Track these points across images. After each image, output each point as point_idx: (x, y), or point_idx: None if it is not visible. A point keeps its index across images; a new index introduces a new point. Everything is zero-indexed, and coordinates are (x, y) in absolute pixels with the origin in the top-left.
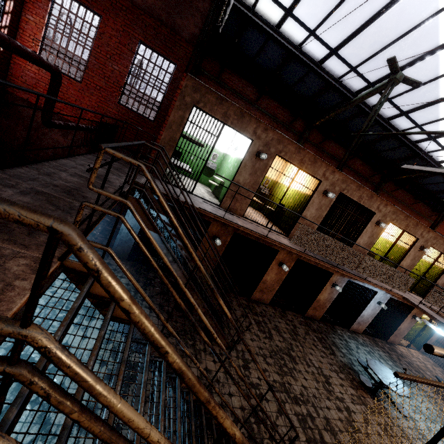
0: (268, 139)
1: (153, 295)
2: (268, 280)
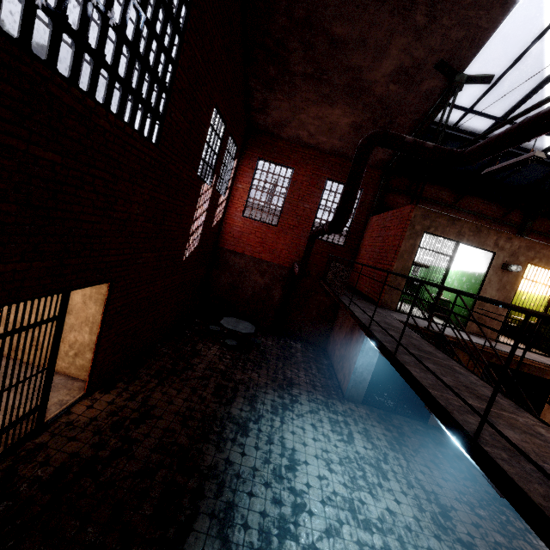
0: (513, 248)
1: (416, 448)
2: None
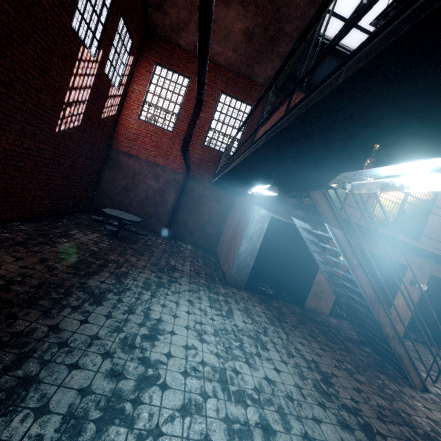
0: None
1: (295, 324)
2: (400, 305)
